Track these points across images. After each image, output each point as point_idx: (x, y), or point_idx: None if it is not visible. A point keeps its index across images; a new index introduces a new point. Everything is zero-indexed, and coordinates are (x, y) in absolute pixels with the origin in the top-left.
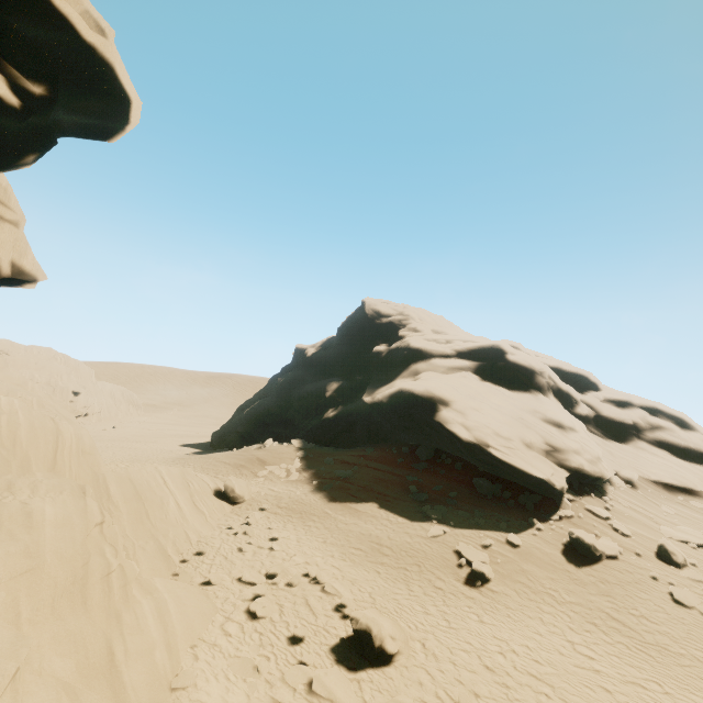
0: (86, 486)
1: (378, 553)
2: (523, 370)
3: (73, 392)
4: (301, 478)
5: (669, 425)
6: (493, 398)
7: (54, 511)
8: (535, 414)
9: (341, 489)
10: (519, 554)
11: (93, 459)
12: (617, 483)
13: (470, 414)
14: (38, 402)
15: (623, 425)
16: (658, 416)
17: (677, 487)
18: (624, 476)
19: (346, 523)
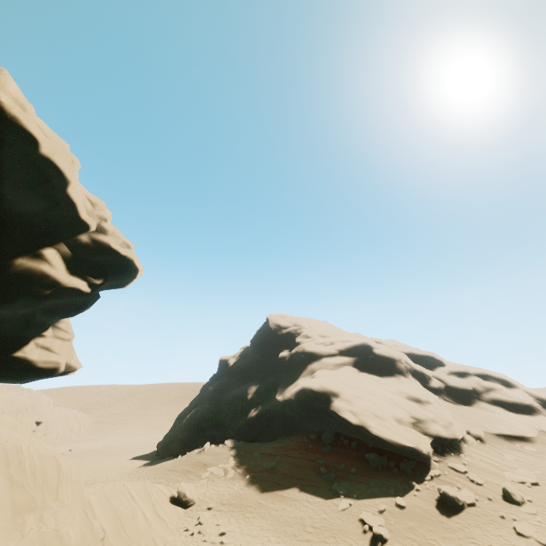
0: (86, 509)
1: (303, 531)
2: (387, 360)
3: (35, 422)
4: (236, 474)
5: (498, 386)
6: (369, 385)
7: (75, 533)
8: (400, 394)
9: (268, 479)
10: (405, 513)
11: (78, 485)
12: (470, 441)
13: (355, 401)
14: (29, 441)
15: (466, 391)
16: (489, 380)
17: (513, 436)
18: (474, 433)
19: (276, 509)
